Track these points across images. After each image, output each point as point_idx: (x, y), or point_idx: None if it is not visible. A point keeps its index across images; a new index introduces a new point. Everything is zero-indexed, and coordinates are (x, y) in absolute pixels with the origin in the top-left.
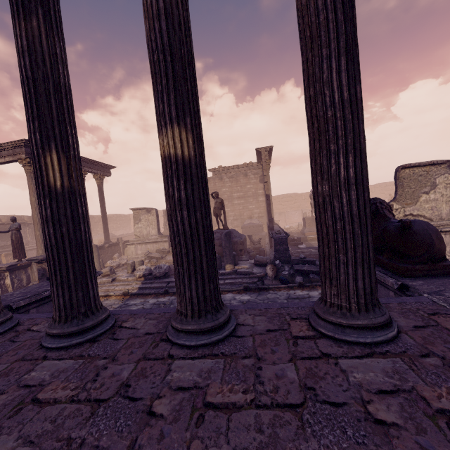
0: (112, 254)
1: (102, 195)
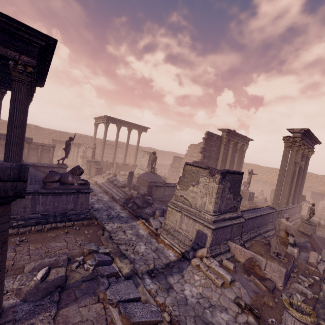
0: (134, 170)
1: (138, 141)
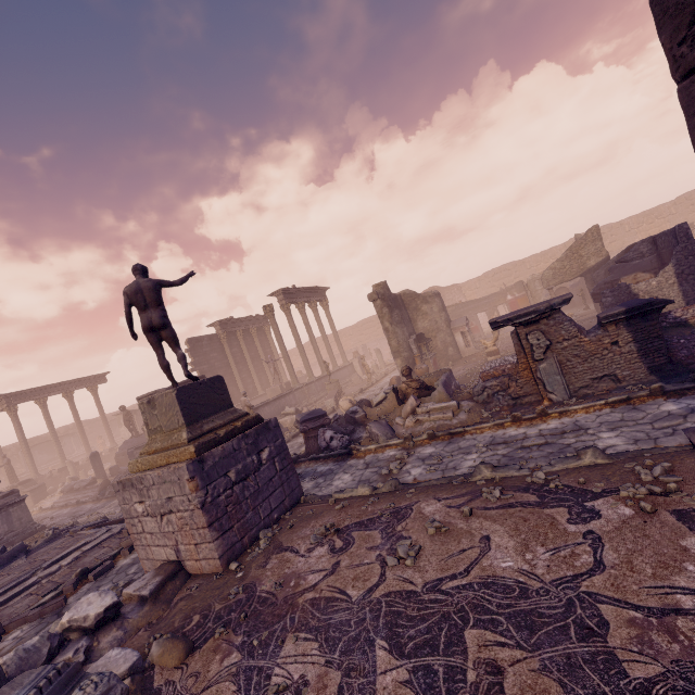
0: None
1: (98, 404)
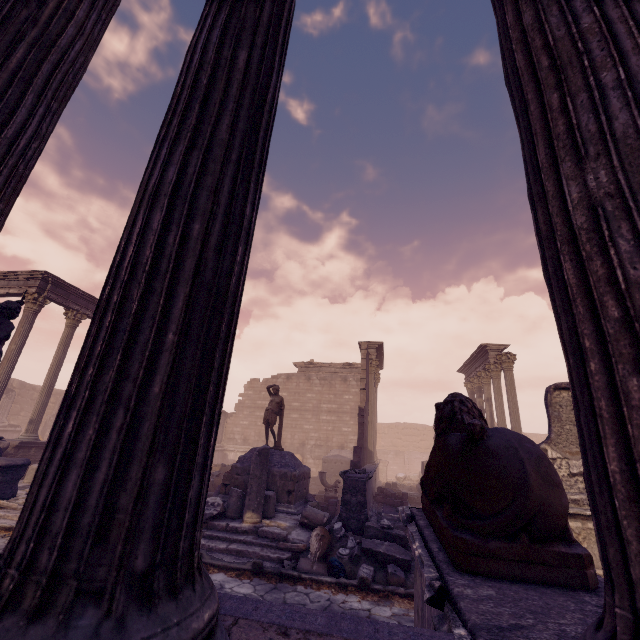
0: None
1: None
